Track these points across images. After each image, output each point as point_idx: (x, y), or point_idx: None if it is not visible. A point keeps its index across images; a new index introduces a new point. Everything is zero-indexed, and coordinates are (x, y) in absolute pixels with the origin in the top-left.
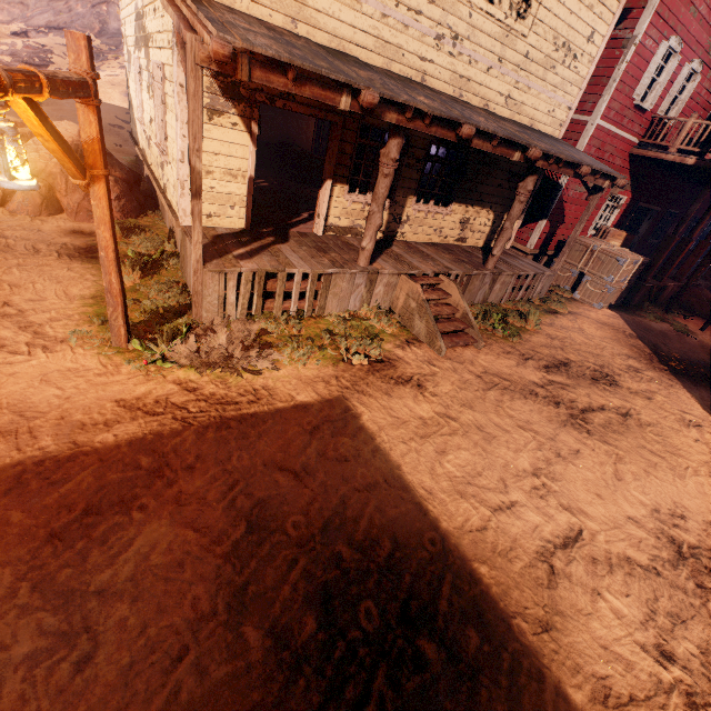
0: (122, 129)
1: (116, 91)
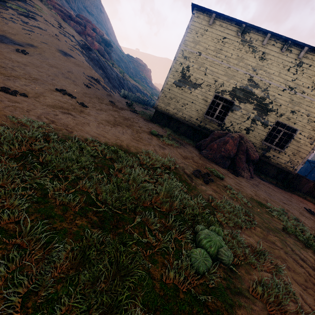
0: (94, 86)
1: (54, 50)
